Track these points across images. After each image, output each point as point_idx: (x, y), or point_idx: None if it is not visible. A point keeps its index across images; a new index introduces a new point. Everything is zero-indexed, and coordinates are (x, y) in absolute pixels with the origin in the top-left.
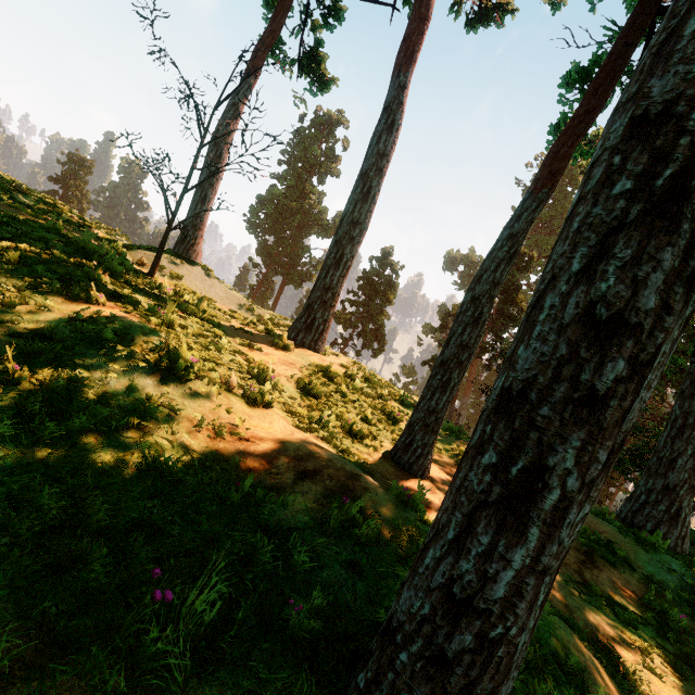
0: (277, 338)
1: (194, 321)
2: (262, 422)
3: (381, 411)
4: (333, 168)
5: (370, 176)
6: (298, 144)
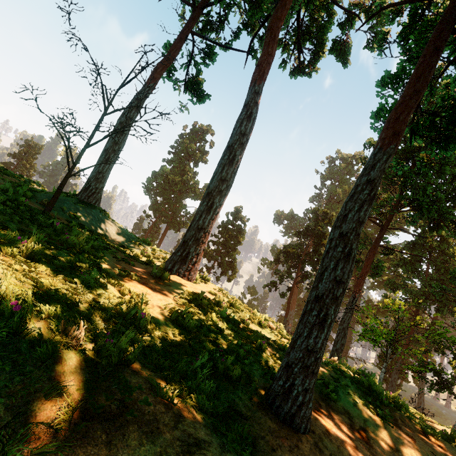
0: (156, 268)
1: (70, 253)
2: (108, 403)
3: (247, 337)
4: (204, 158)
5: (235, 148)
6: (181, 142)
